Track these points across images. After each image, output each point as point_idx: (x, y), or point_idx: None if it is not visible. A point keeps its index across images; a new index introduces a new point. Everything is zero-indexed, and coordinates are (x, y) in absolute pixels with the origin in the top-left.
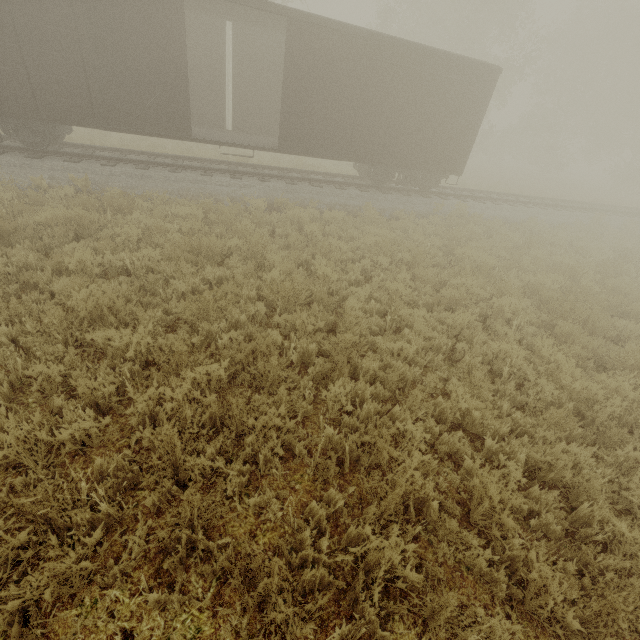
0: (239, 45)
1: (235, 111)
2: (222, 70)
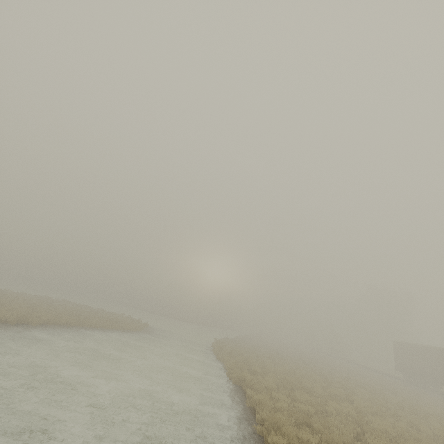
0: None
1: None
2: None
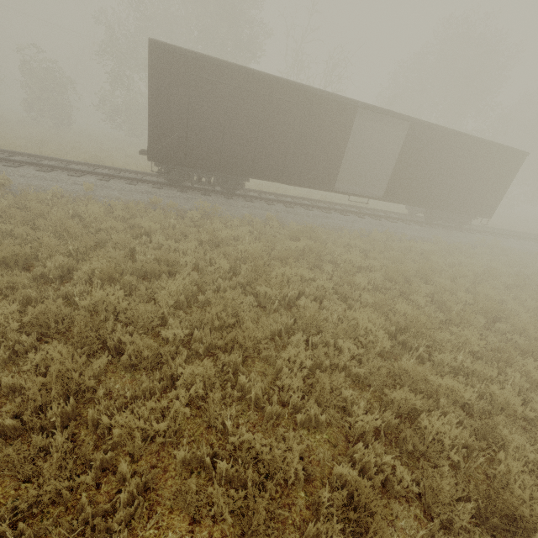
0: None
1: None
2: None
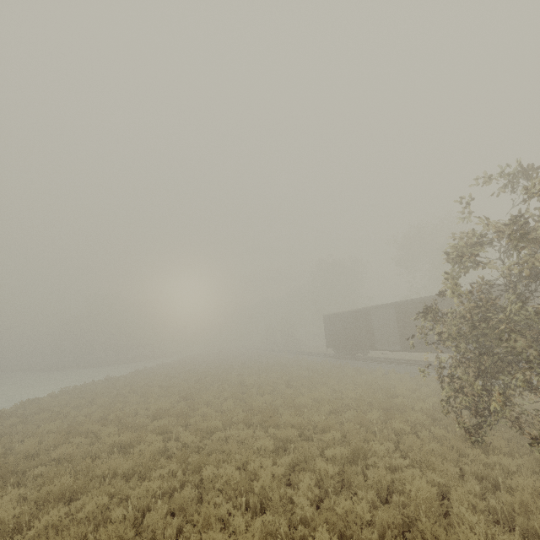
0: None
1: None
2: None
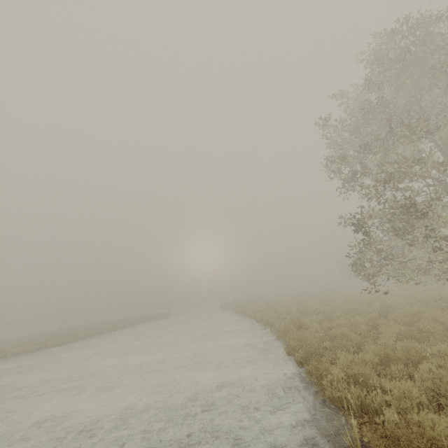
0: None
1: None
2: None
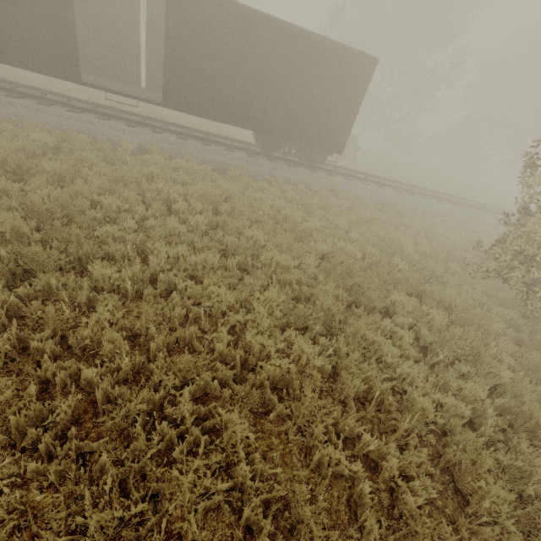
0: (153, 14)
1: (149, 71)
2: (137, 34)
